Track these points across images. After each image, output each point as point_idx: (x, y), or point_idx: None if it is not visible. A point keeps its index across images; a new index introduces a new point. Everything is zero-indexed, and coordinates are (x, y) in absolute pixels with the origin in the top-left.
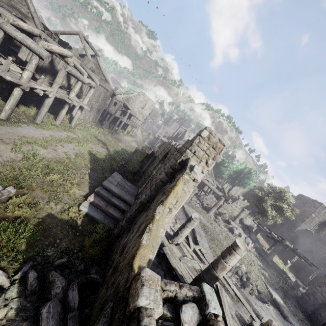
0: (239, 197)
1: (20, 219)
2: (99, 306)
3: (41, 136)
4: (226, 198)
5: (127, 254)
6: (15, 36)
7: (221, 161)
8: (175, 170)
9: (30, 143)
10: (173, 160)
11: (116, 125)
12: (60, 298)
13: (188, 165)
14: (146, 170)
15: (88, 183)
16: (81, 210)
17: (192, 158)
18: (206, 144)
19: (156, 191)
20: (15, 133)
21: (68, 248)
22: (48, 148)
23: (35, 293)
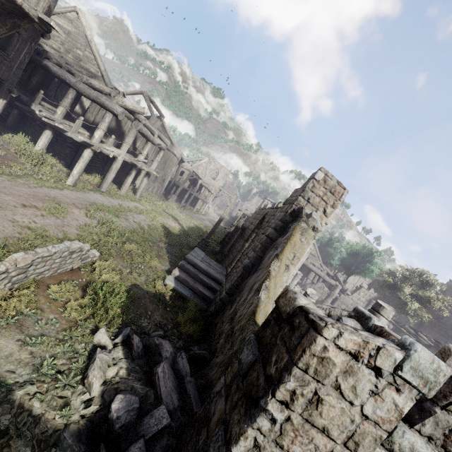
0: (361, 285)
1: (107, 285)
2: (220, 369)
3: (110, 204)
4: (343, 289)
5: (242, 316)
6: (88, 94)
7: (327, 240)
8: (286, 223)
9: (101, 210)
10: (281, 213)
11: (185, 198)
12: (170, 363)
13: (303, 212)
14: (233, 247)
15: (168, 258)
16: (167, 284)
17: (306, 207)
18: (322, 189)
19: (263, 251)
20: (85, 199)
21: (161, 323)
22: (120, 217)
23: (142, 357)
